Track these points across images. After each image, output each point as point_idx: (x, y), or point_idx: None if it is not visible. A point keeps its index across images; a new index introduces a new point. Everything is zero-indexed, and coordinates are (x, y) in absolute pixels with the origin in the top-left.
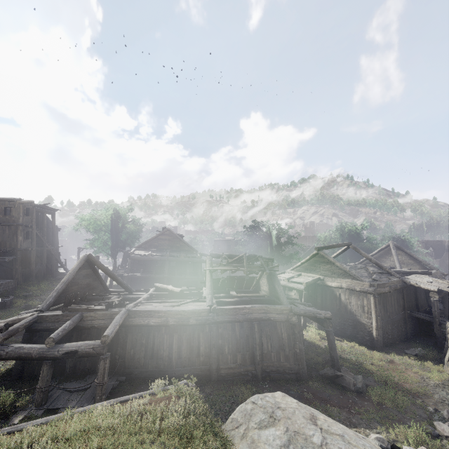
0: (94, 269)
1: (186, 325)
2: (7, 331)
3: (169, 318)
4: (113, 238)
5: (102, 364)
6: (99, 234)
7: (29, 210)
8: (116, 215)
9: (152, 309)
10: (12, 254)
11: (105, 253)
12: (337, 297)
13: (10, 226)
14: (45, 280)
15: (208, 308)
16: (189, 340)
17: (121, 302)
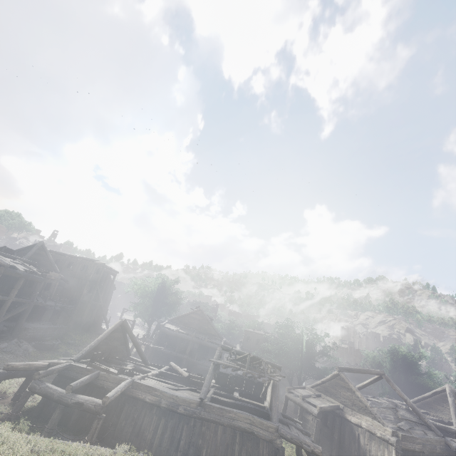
0: (125, 333)
1: (175, 412)
2: (47, 370)
3: (162, 399)
4: (154, 305)
5: (96, 423)
6: (144, 299)
7: (99, 270)
8: (162, 285)
9: (152, 385)
10: (75, 303)
11: (143, 319)
12: (356, 438)
13: (82, 280)
14: (88, 333)
15: (198, 400)
16: (173, 429)
17: (131, 371)
